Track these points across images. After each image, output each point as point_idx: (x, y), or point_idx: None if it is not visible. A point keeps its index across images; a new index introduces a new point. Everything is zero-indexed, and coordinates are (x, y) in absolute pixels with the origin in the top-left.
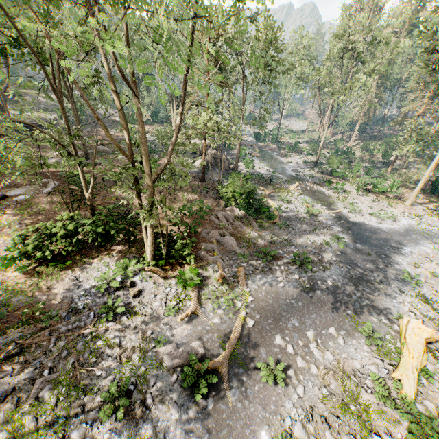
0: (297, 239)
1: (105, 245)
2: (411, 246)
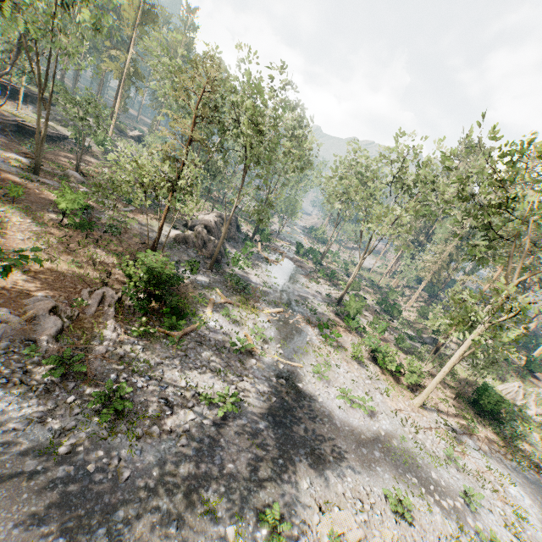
0: (172, 370)
1: None
2: (354, 468)
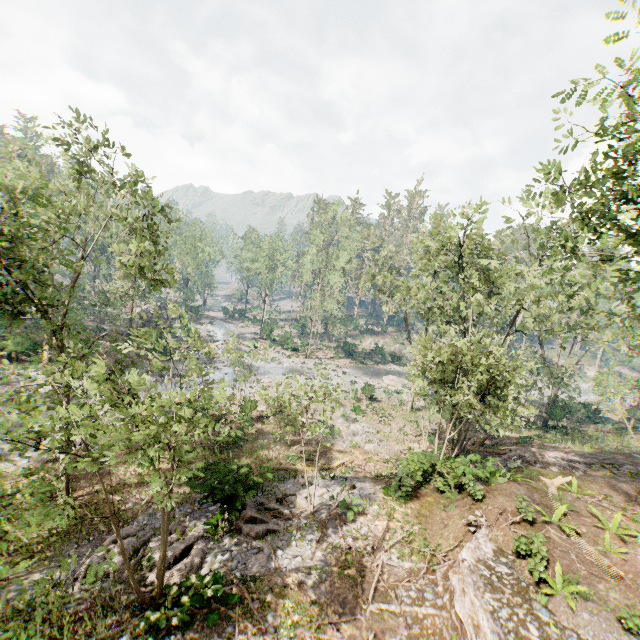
0: (180, 367)
1: (13, 361)
2: (269, 374)
